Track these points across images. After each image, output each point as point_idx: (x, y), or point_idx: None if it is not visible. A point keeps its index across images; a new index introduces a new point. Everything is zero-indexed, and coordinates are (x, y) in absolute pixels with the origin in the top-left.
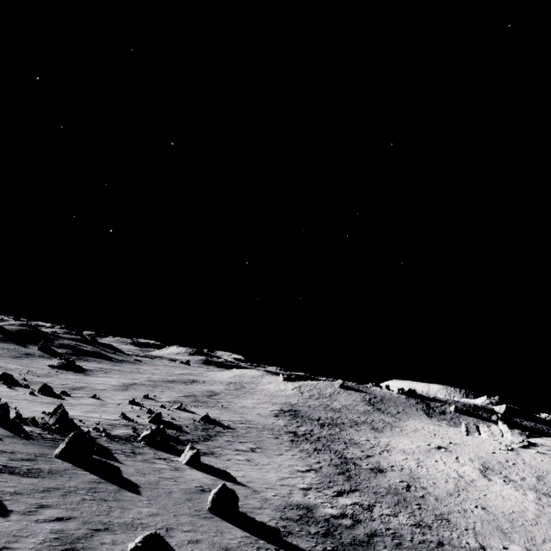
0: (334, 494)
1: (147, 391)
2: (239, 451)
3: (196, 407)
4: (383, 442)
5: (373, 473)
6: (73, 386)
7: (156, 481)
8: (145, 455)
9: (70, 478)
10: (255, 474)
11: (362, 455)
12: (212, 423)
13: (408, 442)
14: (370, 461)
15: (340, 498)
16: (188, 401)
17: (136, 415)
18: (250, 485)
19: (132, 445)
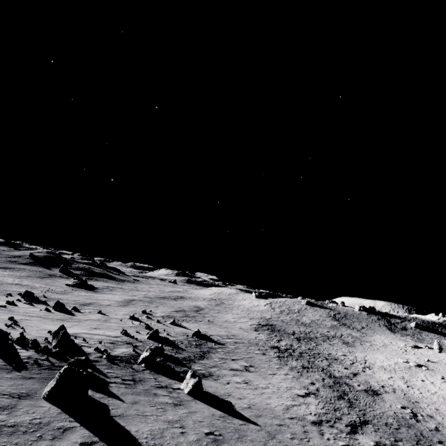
0: (348, 430)
1: (144, 306)
2: (235, 371)
3: (187, 322)
4: (359, 357)
5: (370, 397)
6: (84, 302)
7: (160, 430)
8: (145, 382)
9: (51, 440)
10: (259, 403)
11: (348, 372)
12: (203, 338)
13: (383, 357)
14: (359, 380)
15: (357, 435)
16: (179, 316)
17: (136, 331)
18: (260, 423)
19: (132, 369)
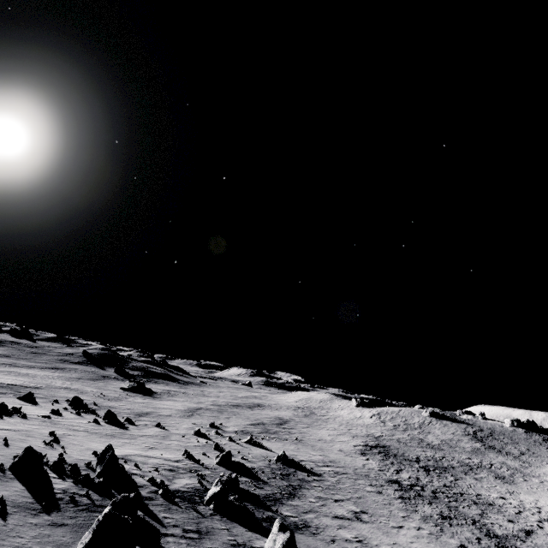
0: None
1: (213, 417)
2: (340, 519)
3: (268, 440)
4: (527, 502)
5: None
6: (140, 411)
7: None
8: (214, 535)
9: None
10: None
11: (516, 528)
12: (290, 465)
13: None
14: (537, 543)
15: None
16: (258, 431)
17: (202, 452)
18: None
19: (196, 512)
